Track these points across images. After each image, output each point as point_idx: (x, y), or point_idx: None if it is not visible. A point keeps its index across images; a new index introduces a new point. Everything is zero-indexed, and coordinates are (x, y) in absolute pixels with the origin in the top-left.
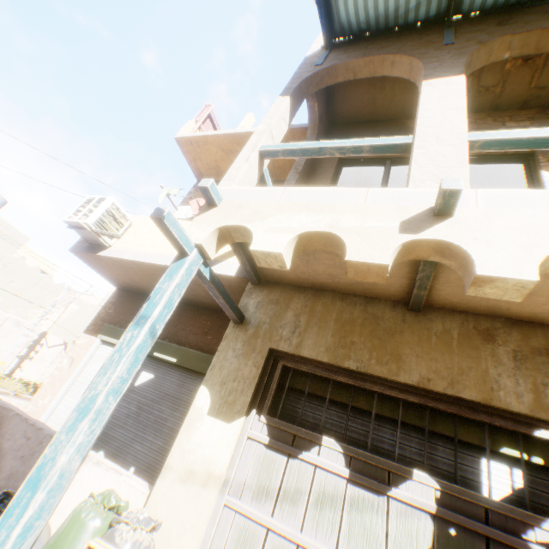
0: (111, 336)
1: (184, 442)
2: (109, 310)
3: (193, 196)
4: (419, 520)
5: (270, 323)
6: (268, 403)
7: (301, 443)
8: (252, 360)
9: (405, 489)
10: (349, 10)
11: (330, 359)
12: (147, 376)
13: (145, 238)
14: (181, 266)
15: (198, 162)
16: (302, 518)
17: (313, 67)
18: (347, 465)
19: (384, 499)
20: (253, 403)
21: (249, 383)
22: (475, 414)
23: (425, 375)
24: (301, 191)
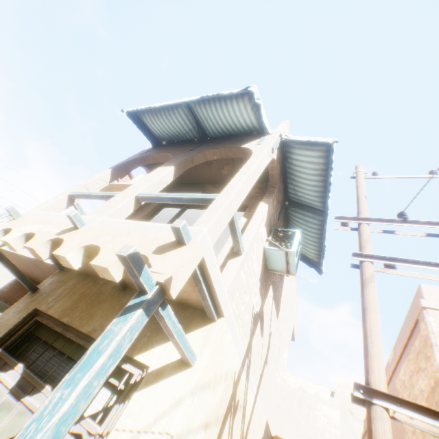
0: None
1: None
2: (6, 289)
3: None
4: (25, 417)
5: (49, 293)
6: (10, 342)
7: (6, 367)
8: (21, 315)
9: (34, 397)
10: (157, 131)
11: (59, 316)
12: None
13: None
14: None
15: None
16: None
17: (138, 155)
18: (18, 381)
19: (19, 403)
20: (2, 341)
21: (8, 328)
22: None
23: (96, 327)
24: (52, 214)
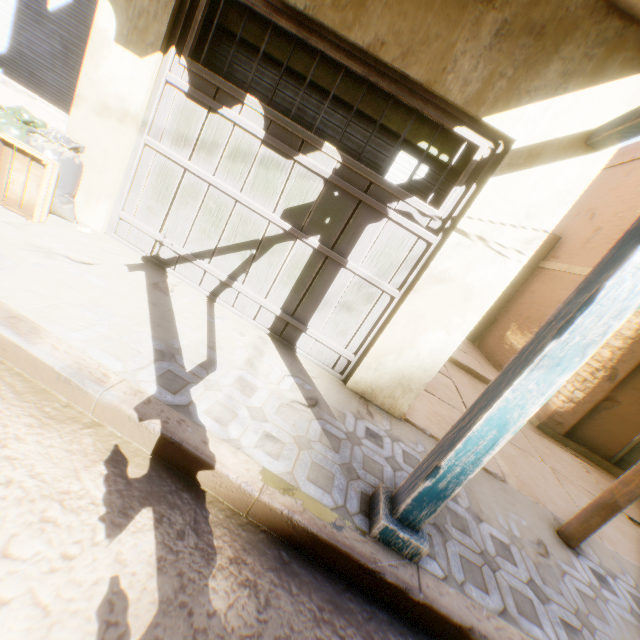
0: None
1: (92, 73)
2: None
3: None
4: (313, 183)
5: None
6: (191, 43)
7: (224, 100)
8: None
9: (311, 159)
10: None
11: None
12: None
13: None
14: None
15: None
16: (216, 167)
17: None
18: (266, 129)
19: (291, 164)
20: (172, 40)
21: (164, 7)
22: (412, 100)
23: (382, 38)
24: None
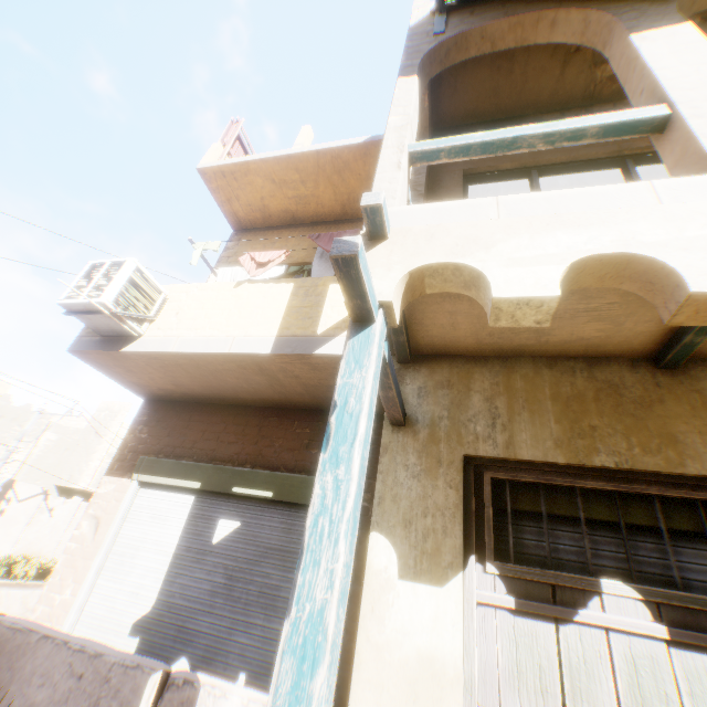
0: (154, 474)
1: (374, 632)
2: (140, 435)
3: (233, 253)
4: None
5: (451, 418)
6: (491, 542)
7: (568, 597)
8: (443, 479)
9: None
10: None
11: (568, 458)
12: (230, 525)
13: (196, 316)
14: (369, 342)
15: (234, 203)
16: None
17: (432, 37)
18: (656, 618)
19: None
20: (466, 546)
21: (451, 516)
22: None
23: None
24: (530, 199)
